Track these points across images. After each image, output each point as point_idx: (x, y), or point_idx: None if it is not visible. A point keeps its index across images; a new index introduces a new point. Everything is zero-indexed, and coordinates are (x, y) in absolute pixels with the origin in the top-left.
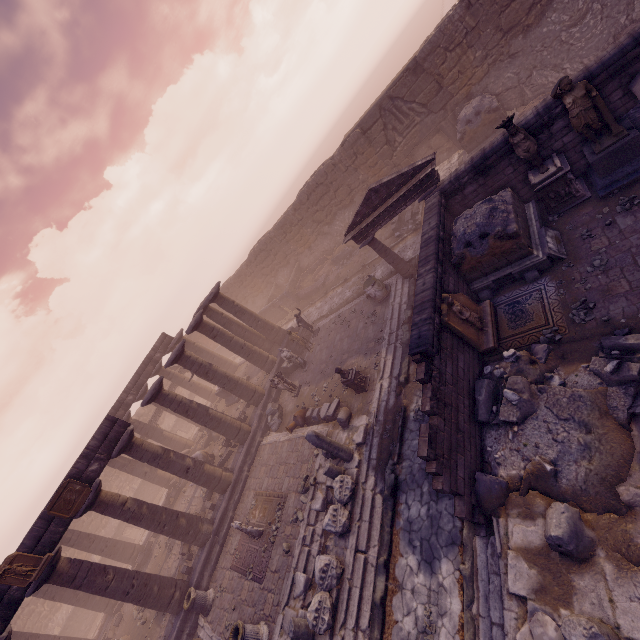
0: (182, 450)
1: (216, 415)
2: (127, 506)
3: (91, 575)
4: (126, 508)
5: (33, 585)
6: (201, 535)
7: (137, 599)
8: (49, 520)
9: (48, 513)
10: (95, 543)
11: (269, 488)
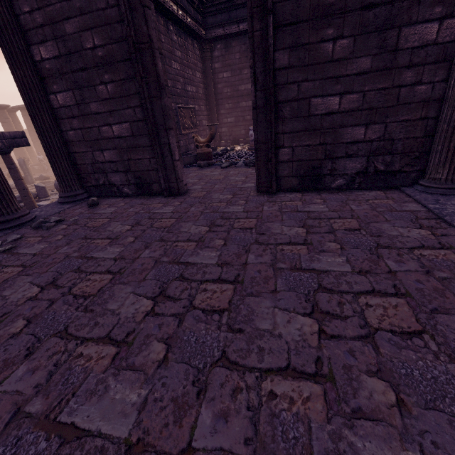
0: None
1: None
2: None
3: None
4: None
5: None
6: None
7: None
8: None
9: None
10: None
11: None
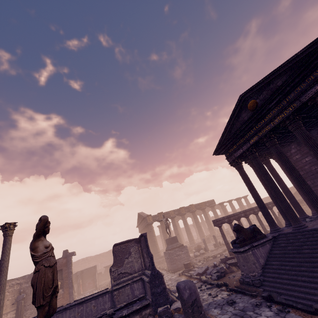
0: (206, 233)
1: None
2: (207, 215)
3: (197, 218)
4: (207, 215)
5: (192, 210)
6: (214, 233)
7: (199, 229)
8: (198, 205)
9: (199, 204)
10: (180, 230)
11: None
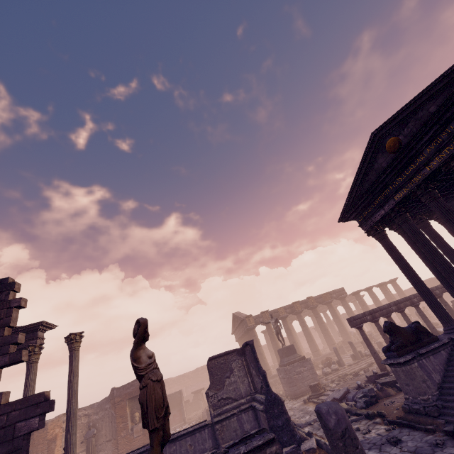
0: (336, 339)
1: None
2: (335, 311)
3: (321, 317)
4: (335, 312)
5: (312, 306)
6: (349, 339)
7: (326, 334)
8: (320, 297)
9: (321, 295)
10: (296, 336)
11: None
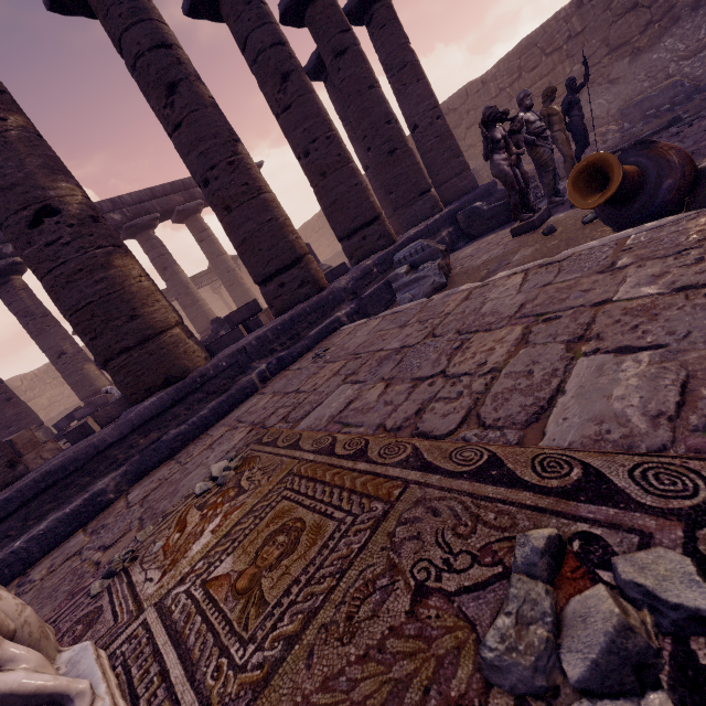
0: None
1: (252, 170)
2: None
3: None
4: None
5: None
6: None
7: None
8: None
9: None
10: None
11: (360, 417)
